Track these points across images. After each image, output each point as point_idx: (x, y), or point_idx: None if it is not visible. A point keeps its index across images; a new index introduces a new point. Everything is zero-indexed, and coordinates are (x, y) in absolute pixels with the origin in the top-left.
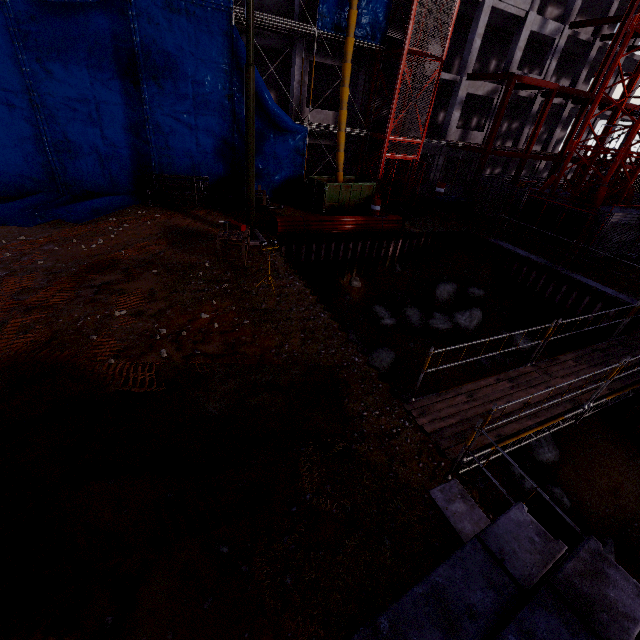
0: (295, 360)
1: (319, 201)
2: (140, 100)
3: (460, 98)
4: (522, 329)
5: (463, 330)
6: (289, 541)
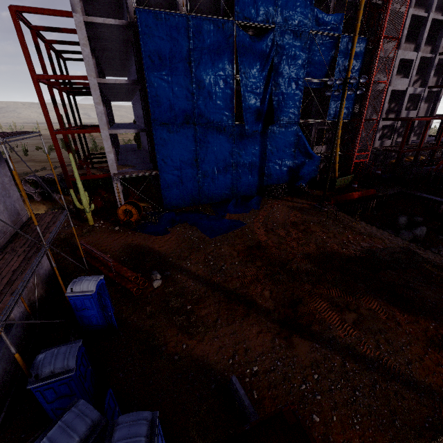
0: (393, 246)
1: (331, 186)
2: (265, 159)
3: (379, 128)
4: None
5: (419, 236)
6: (439, 280)
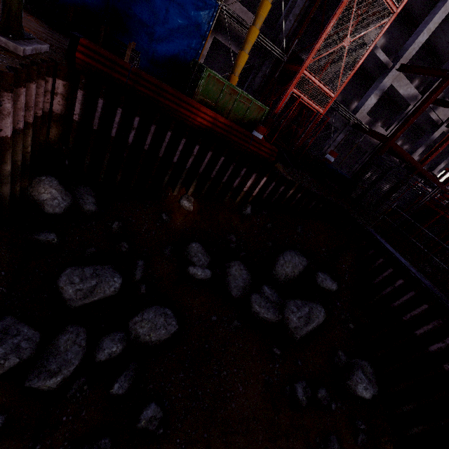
0: None
1: (193, 90)
2: None
3: (383, 85)
4: (368, 362)
5: (291, 330)
6: None
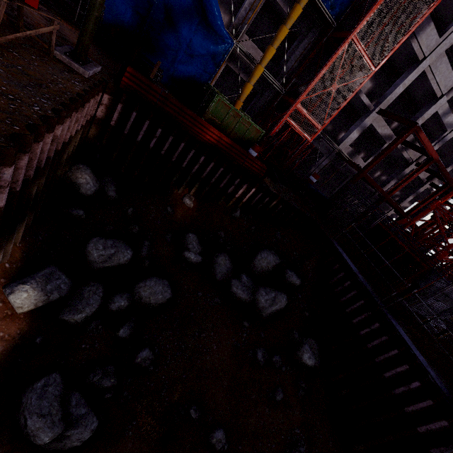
0: None
1: (204, 109)
2: None
3: (365, 124)
4: (315, 341)
5: (259, 309)
6: None
